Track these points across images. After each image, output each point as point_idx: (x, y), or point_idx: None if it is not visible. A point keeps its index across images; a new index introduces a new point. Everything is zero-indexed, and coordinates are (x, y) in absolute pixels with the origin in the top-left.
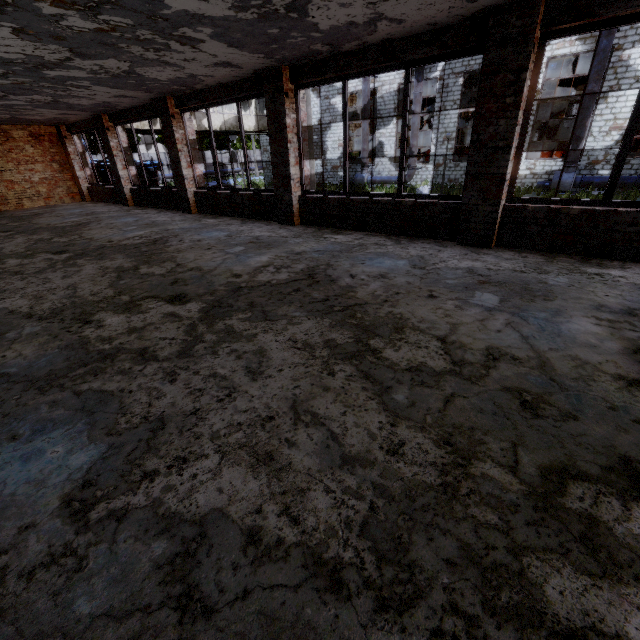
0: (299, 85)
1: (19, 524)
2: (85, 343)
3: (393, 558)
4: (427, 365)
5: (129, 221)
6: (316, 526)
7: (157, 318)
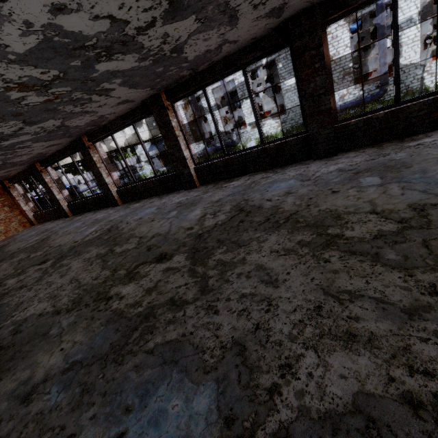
0: (173, 101)
1: None
2: (120, 313)
3: None
4: (384, 230)
5: (78, 225)
6: None
7: (160, 275)
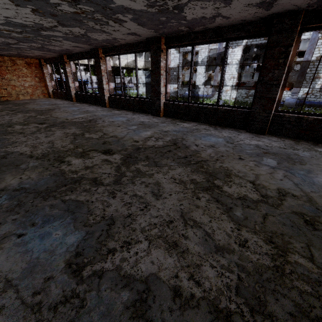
0: (169, 46)
1: (44, 276)
2: (63, 173)
3: (259, 310)
4: (248, 196)
5: (75, 109)
6: (211, 287)
7: (99, 162)
